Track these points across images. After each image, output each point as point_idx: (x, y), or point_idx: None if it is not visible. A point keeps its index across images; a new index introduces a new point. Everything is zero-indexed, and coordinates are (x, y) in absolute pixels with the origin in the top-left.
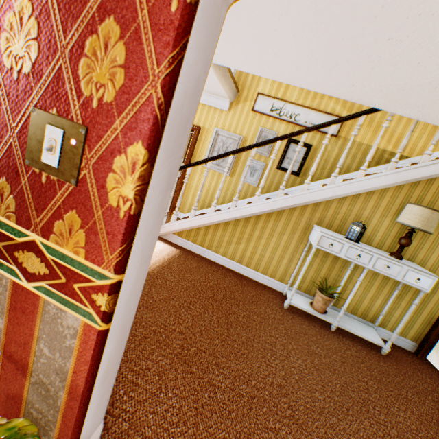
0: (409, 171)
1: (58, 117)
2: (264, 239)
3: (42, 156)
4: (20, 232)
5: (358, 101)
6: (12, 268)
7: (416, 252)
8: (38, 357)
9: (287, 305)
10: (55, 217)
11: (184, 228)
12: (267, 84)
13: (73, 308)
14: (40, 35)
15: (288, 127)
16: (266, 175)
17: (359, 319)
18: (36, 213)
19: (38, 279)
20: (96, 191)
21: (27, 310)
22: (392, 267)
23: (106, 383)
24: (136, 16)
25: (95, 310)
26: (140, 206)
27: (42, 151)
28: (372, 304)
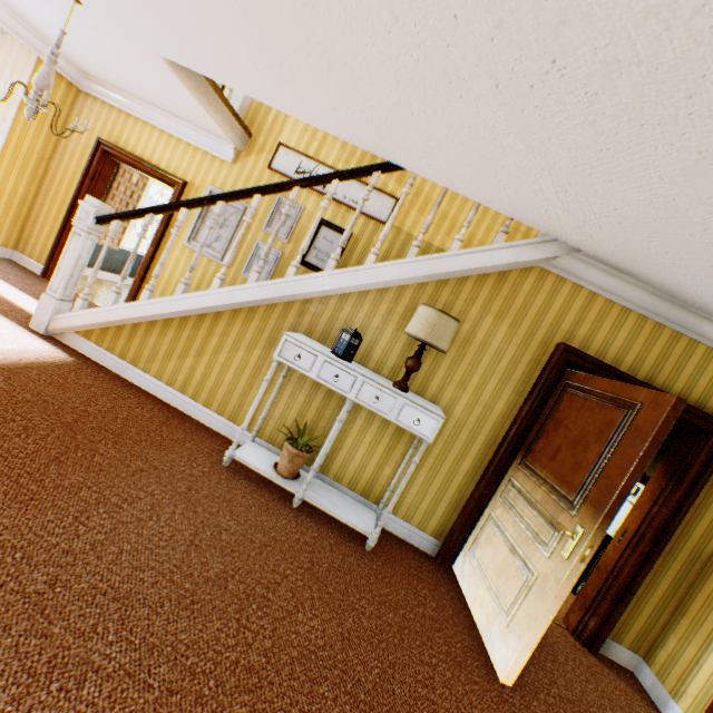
0: (433, 262)
1: None
2: (225, 352)
3: None
4: None
5: (361, 144)
6: None
7: (443, 389)
8: None
9: (227, 459)
10: None
11: (94, 322)
12: (295, 132)
13: None
14: None
15: (320, 202)
16: (235, 246)
17: (360, 499)
18: None
19: None
20: None
21: None
22: (384, 398)
23: None
24: None
25: None
26: None
27: None
28: (379, 472)
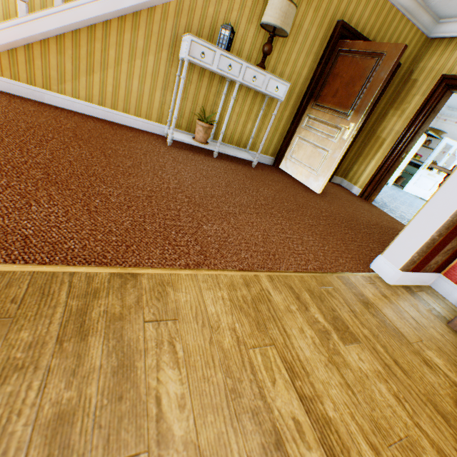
0: None
1: None
2: (125, 63)
3: None
4: None
5: None
6: None
7: (276, 67)
8: None
9: (170, 141)
10: None
11: None
12: None
13: None
14: None
15: None
16: None
17: (236, 148)
18: None
19: None
20: None
21: None
22: (259, 77)
23: None
24: None
25: None
26: None
27: None
28: (244, 130)
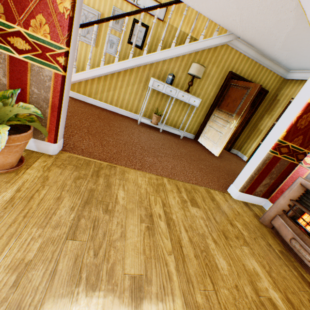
0: (194, 45)
1: None
2: (124, 88)
3: None
4: (10, 26)
5: None
6: (7, 48)
7: (196, 91)
8: (31, 95)
9: (139, 122)
10: (30, 18)
11: None
12: None
13: (47, 66)
14: None
15: (133, 10)
16: (121, 42)
17: (173, 128)
18: (18, 15)
19: (25, 53)
20: (52, 4)
21: (21, 71)
22: (185, 96)
23: (64, 112)
24: None
25: (59, 66)
26: (73, 14)
27: None
28: (178, 120)
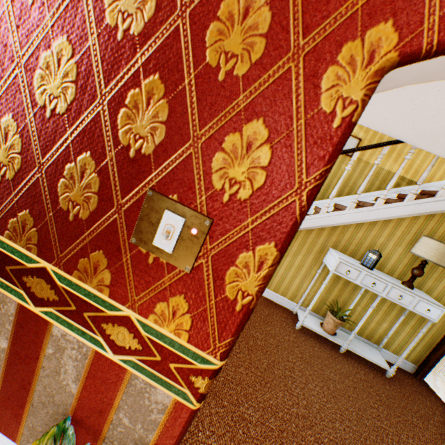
0: (427, 204)
1: (179, 204)
2: None
3: (152, 238)
4: (112, 306)
5: (386, 132)
6: (95, 338)
7: (425, 280)
8: (114, 424)
9: (299, 326)
10: (157, 298)
11: None
12: None
13: (164, 385)
14: (169, 119)
15: None
16: None
17: (365, 341)
18: (135, 290)
19: (127, 353)
20: (212, 281)
21: (108, 380)
22: (405, 296)
23: None
24: (289, 123)
25: (190, 390)
26: (258, 300)
27: (154, 233)
28: (378, 326)
